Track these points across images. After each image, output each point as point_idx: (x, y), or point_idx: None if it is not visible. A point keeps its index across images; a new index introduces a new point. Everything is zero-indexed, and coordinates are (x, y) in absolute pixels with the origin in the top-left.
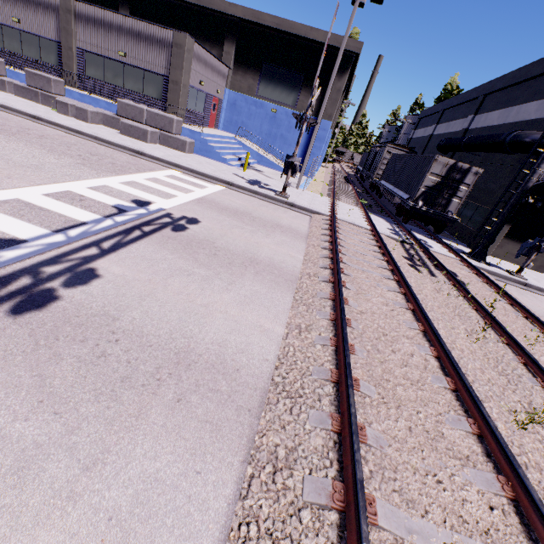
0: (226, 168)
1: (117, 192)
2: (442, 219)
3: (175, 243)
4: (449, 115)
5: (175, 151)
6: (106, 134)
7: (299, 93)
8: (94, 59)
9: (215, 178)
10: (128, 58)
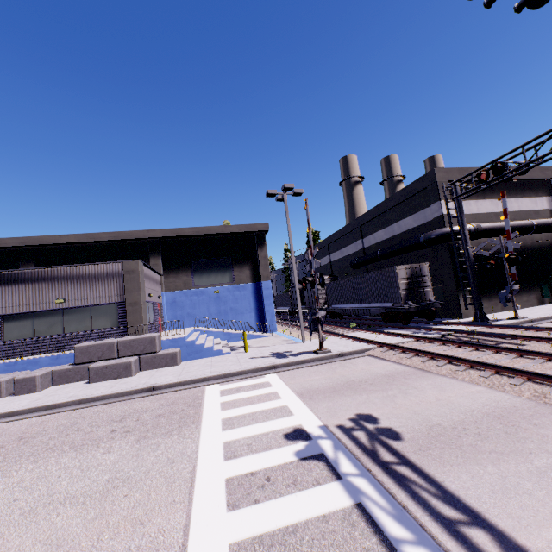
0: (234, 357)
1: (253, 441)
2: (431, 307)
3: (441, 451)
4: (335, 246)
5: (168, 368)
6: (83, 391)
7: (232, 271)
8: (18, 319)
9: (255, 370)
10: (69, 302)
